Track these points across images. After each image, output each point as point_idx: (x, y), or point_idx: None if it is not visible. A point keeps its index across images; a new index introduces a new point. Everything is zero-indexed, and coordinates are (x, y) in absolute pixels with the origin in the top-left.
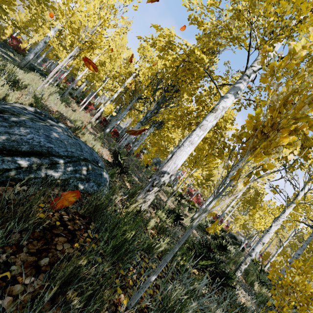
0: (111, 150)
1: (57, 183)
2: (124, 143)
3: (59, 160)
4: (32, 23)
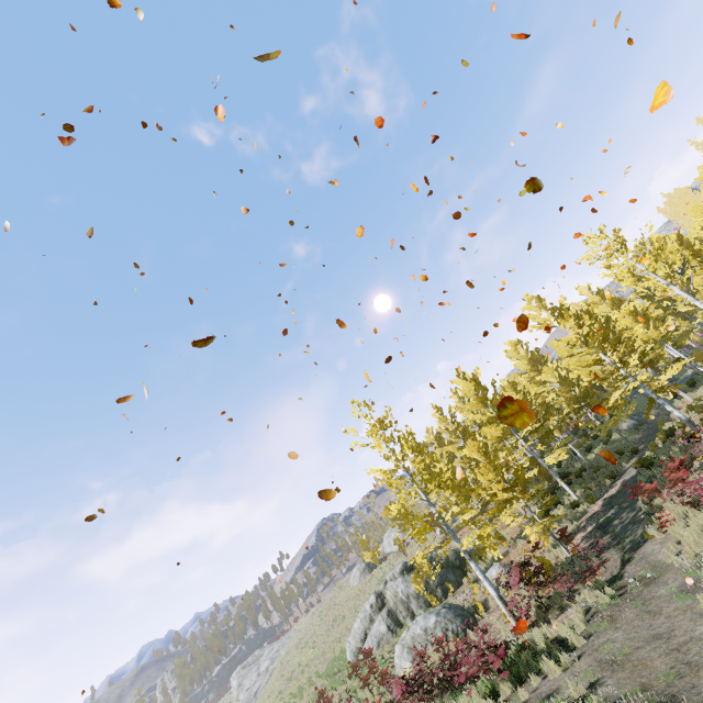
0: None
1: None
2: None
3: None
4: None
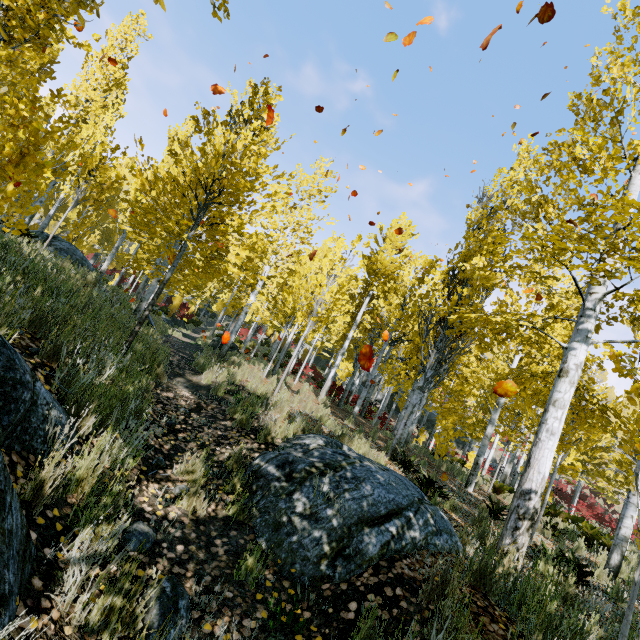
0: (382, 448)
1: (421, 546)
2: (404, 431)
3: (409, 514)
4: (202, 279)
